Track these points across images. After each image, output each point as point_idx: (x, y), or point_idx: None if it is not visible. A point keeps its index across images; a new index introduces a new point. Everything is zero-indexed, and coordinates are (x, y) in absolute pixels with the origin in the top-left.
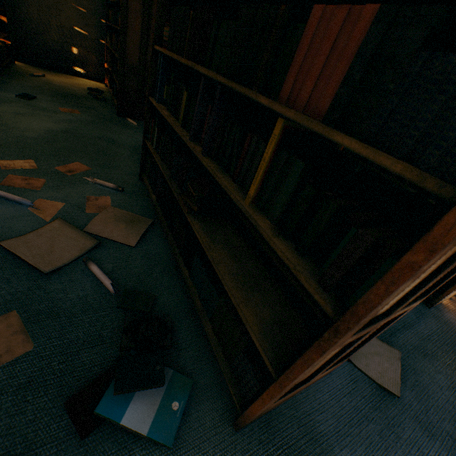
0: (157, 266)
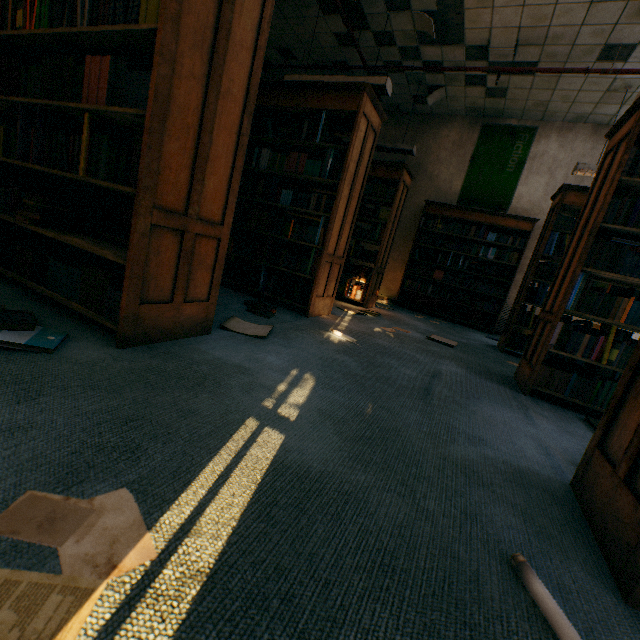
0: (1, 296)
